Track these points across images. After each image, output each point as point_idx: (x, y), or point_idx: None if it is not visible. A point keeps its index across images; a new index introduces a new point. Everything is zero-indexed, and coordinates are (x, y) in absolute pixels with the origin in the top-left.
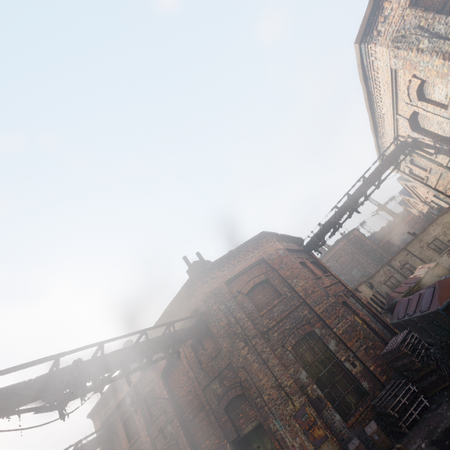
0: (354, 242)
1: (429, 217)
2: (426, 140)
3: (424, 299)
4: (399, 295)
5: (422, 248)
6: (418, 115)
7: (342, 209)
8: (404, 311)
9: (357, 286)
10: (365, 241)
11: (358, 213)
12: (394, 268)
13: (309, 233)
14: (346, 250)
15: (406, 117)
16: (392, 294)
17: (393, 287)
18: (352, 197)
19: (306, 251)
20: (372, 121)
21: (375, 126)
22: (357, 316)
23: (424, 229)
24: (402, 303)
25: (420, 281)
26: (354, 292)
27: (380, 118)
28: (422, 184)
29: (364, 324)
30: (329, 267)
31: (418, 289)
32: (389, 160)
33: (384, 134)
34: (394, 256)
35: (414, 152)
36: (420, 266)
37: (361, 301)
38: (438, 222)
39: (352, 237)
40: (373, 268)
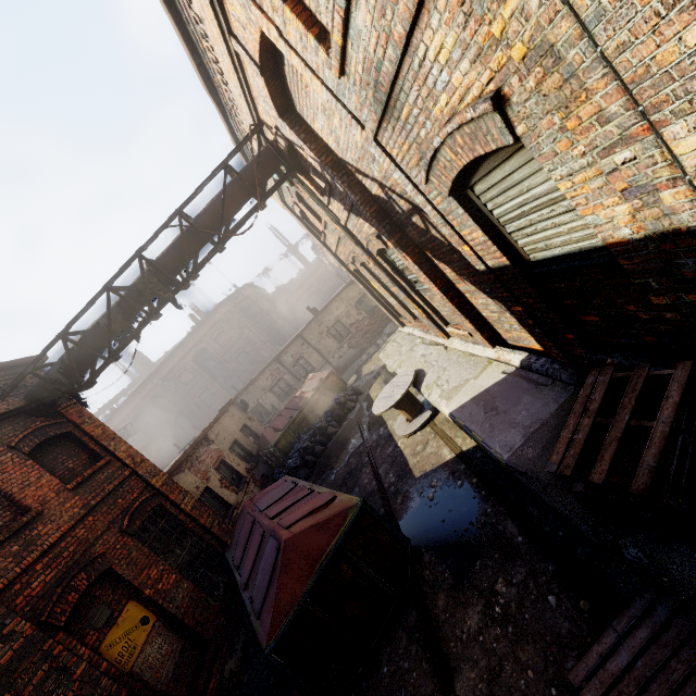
0: (244, 309)
1: (341, 274)
2: (309, 154)
3: (262, 566)
4: (274, 436)
5: (321, 335)
6: (284, 64)
7: (133, 297)
8: (242, 552)
9: (208, 430)
10: (261, 306)
11: (179, 307)
12: (284, 367)
13: (31, 363)
14: (232, 322)
15: (253, 53)
16: (267, 432)
17: (282, 395)
18: (154, 267)
19: (36, 407)
20: (184, 41)
21: (204, 66)
22: (138, 595)
23: (326, 306)
24: (246, 522)
25: (306, 406)
26: (167, 490)
27: (202, 36)
28: (320, 242)
29: (151, 615)
30: (204, 350)
31: (301, 420)
32: (244, 185)
33: (235, 106)
34: (285, 348)
35: (297, 177)
36: (312, 375)
37: (180, 508)
38: (343, 296)
39: (243, 299)
40: (269, 350)
